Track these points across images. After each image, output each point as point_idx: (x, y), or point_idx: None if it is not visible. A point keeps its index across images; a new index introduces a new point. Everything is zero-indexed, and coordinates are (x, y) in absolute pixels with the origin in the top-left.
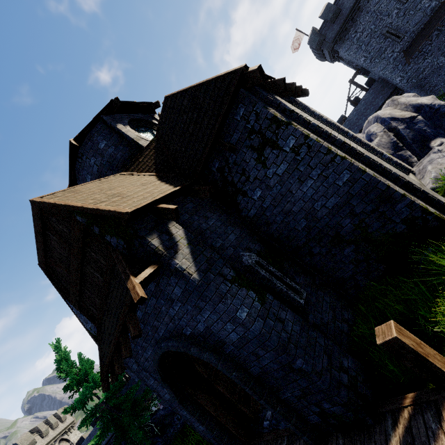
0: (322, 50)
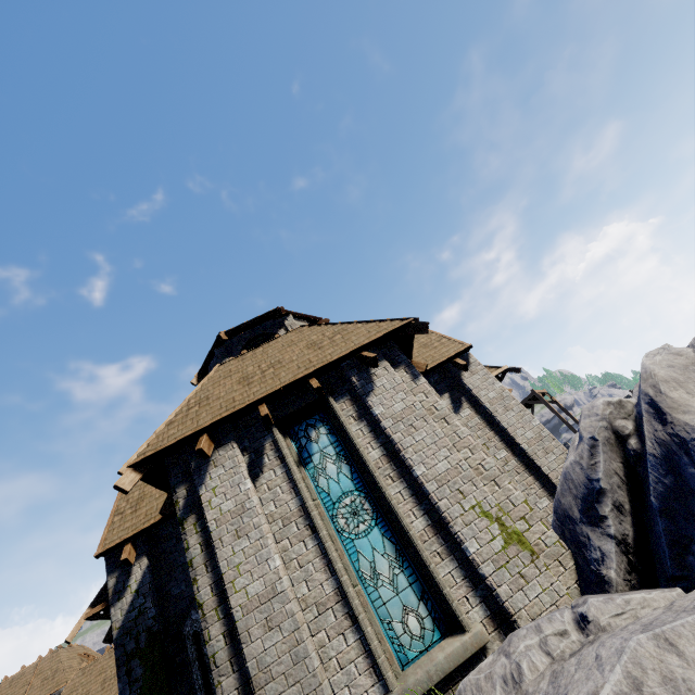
0: None
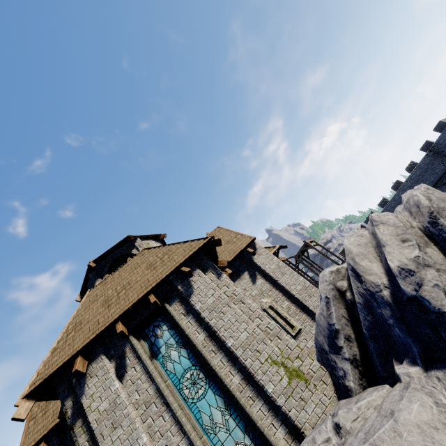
0: None
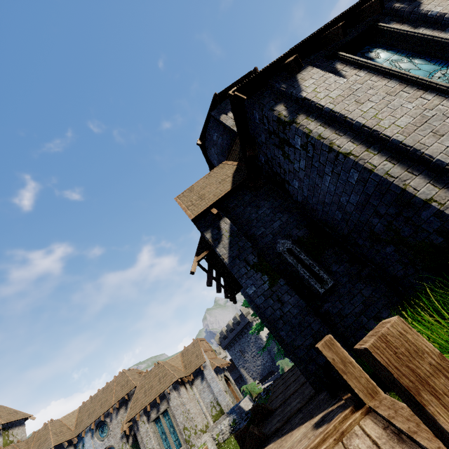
0: None
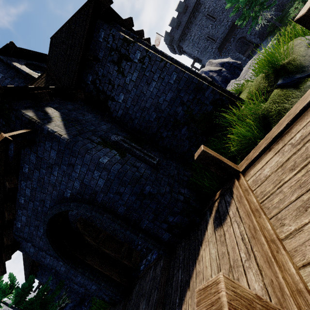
0: (173, 45)
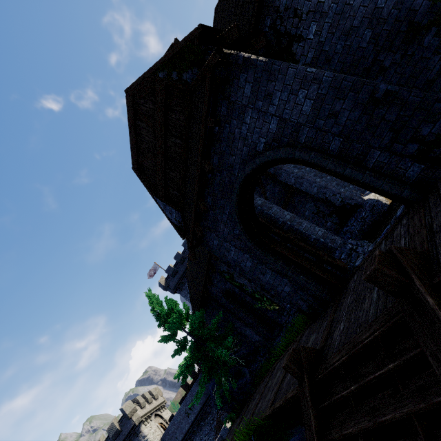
0: None
